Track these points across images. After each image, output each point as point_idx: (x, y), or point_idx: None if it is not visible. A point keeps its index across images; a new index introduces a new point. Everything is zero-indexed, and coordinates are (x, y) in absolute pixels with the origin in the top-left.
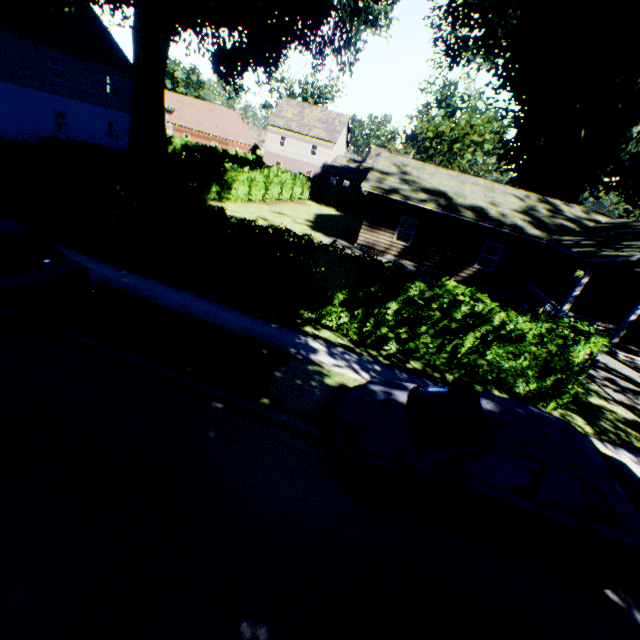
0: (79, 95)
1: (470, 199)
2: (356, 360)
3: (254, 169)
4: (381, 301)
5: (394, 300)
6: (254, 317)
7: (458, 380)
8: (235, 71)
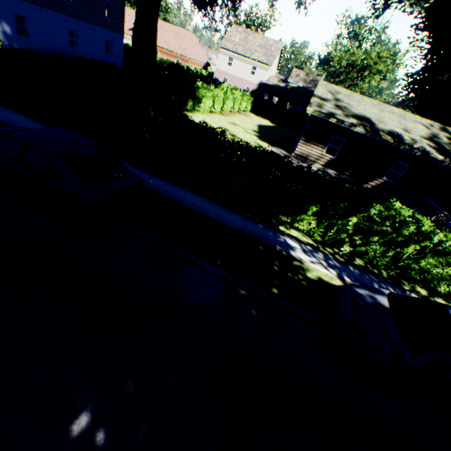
0: (86, 17)
1: (388, 125)
2: (322, 257)
3: (216, 87)
4: (345, 215)
5: (356, 216)
6: (245, 218)
7: (390, 276)
8: (210, 4)
